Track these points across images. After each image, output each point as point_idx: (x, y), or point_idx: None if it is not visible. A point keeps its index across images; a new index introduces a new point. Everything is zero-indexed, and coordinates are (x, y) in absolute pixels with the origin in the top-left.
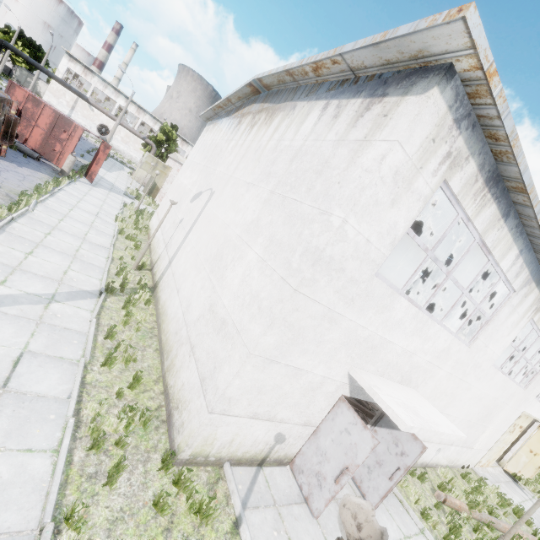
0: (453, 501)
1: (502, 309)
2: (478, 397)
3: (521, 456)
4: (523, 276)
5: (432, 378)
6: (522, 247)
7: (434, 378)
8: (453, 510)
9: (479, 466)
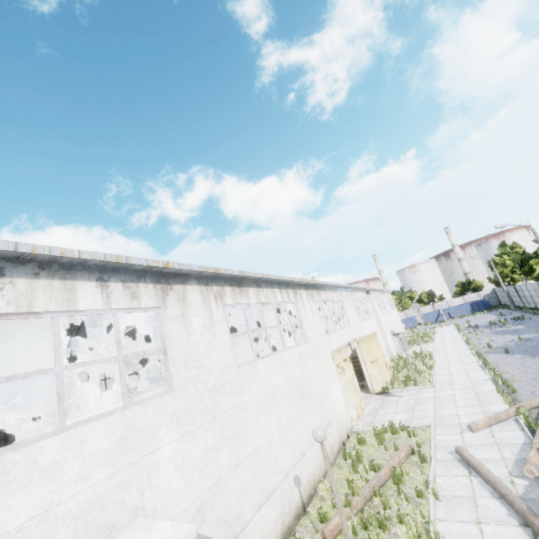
0: (332, 526)
1: (165, 330)
2: (268, 398)
3: (372, 371)
4: (147, 291)
5: (157, 471)
6: (96, 275)
7: (162, 466)
8: (342, 532)
9: (357, 420)
